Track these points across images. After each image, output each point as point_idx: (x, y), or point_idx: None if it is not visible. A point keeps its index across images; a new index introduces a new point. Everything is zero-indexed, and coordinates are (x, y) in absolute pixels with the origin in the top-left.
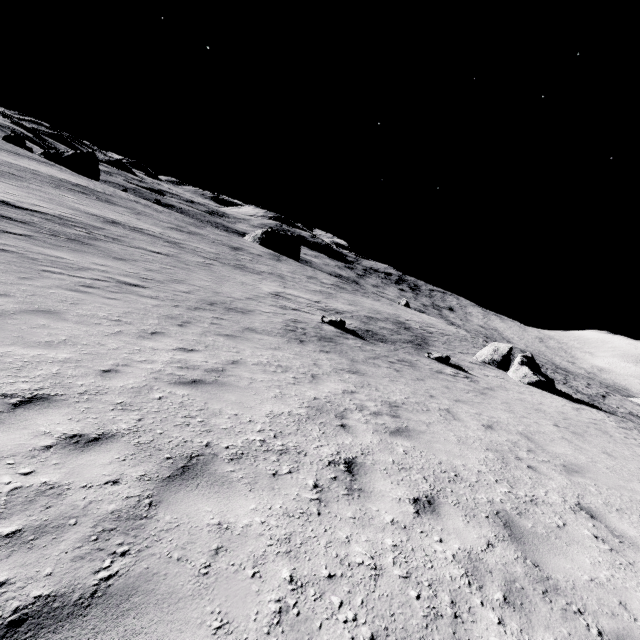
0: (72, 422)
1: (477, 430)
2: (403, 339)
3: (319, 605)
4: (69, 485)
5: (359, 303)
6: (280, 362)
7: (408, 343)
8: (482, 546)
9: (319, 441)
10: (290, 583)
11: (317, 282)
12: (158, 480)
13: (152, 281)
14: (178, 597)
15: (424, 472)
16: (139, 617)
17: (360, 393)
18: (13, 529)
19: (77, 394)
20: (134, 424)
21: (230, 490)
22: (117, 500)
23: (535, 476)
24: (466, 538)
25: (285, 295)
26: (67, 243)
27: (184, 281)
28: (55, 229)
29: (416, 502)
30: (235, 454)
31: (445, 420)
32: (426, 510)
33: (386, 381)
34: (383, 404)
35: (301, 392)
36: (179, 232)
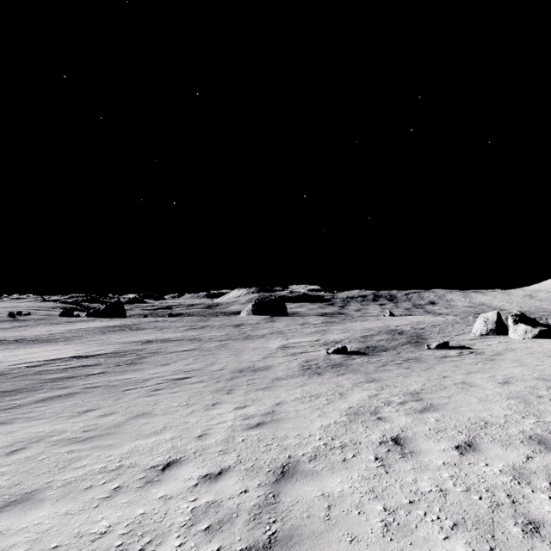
0: (200, 469)
1: (494, 388)
2: (401, 342)
3: (410, 517)
4: (221, 499)
5: (351, 328)
6: (310, 393)
7: (406, 344)
8: (522, 460)
9: (366, 433)
10: (385, 511)
11: (310, 325)
12: (270, 483)
13: (193, 371)
14: (318, 533)
15: (457, 428)
16: (302, 545)
17: (383, 393)
18: (206, 526)
19: (192, 453)
20: (236, 459)
21: (319, 476)
22: (253, 499)
23: None
24: (507, 458)
25: (290, 345)
26: (128, 367)
27: (214, 363)
28: (116, 361)
29: (458, 448)
30: (311, 457)
31: (463, 390)
32: (468, 450)
33: (400, 379)
34: (405, 395)
35: (336, 407)
36: (193, 330)
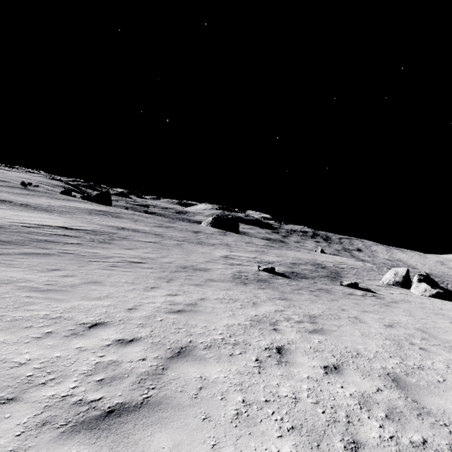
0: (118, 333)
1: (379, 328)
2: (320, 275)
3: (260, 412)
4: (122, 361)
5: (284, 255)
6: (231, 297)
7: (324, 277)
8: (373, 390)
9: (259, 338)
10: (242, 403)
11: (253, 245)
12: (165, 358)
13: (148, 259)
14: (182, 406)
15: (333, 352)
16: (164, 412)
17: (287, 311)
18: (100, 378)
19: (117, 321)
20: (149, 333)
21: (205, 362)
22: (146, 367)
23: (425, 353)
24: (361, 386)
25: (231, 256)
26: (99, 244)
27: (166, 256)
28: (92, 237)
29: (325, 368)
30: (206, 345)
31: (352, 323)
32: (332, 372)
33: (307, 303)
34: (304, 316)
35: (246, 312)
36: (160, 228)
